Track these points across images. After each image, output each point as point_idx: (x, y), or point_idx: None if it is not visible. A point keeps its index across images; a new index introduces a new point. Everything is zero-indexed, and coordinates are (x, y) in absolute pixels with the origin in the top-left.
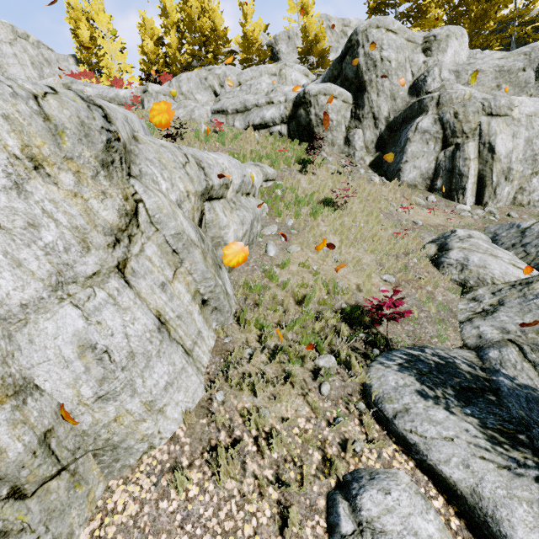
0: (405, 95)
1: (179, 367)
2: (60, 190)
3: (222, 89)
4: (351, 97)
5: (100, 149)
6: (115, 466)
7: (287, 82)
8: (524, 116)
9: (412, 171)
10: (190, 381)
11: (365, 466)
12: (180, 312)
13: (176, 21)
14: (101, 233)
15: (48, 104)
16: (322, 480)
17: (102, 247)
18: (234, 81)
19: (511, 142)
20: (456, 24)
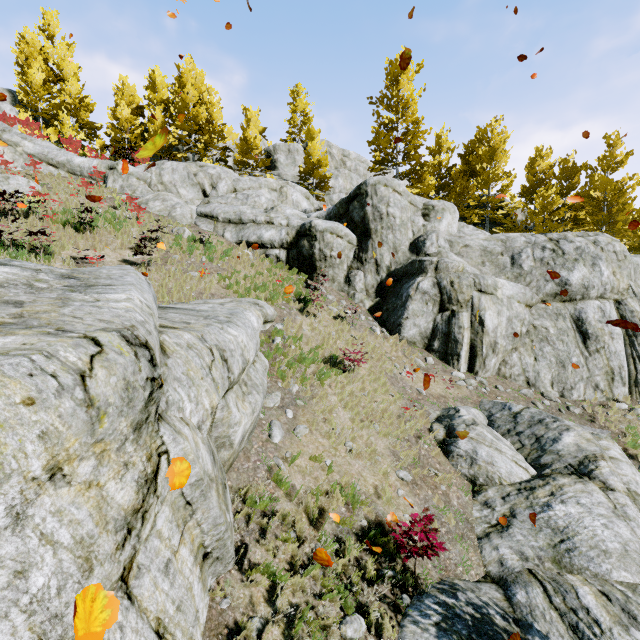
0: (406, 250)
1: None
2: (70, 488)
3: (214, 191)
4: (356, 239)
5: (139, 409)
6: None
7: (288, 201)
8: (505, 297)
9: (412, 328)
10: None
11: None
12: (180, 597)
13: (165, 98)
14: (111, 532)
15: (95, 381)
16: None
17: (109, 555)
18: (229, 186)
19: (497, 319)
20: (444, 191)
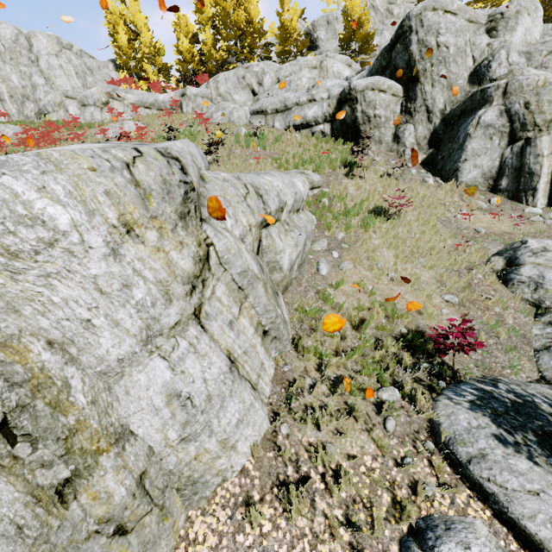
0: (464, 84)
1: (248, 404)
2: (146, 247)
3: (261, 88)
4: (402, 89)
5: (179, 202)
6: (194, 498)
7: (329, 74)
8: None
9: (472, 170)
10: (257, 416)
11: (438, 512)
12: (246, 348)
13: (210, 16)
14: (180, 283)
15: (137, 170)
16: (393, 524)
17: (181, 296)
18: (273, 78)
19: None
20: None
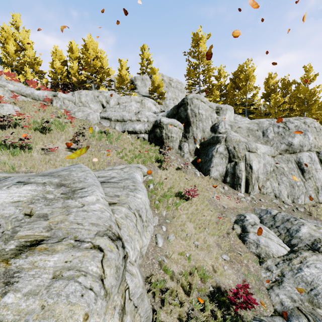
0: (209, 131)
1: None
2: None
3: (108, 104)
4: (183, 126)
5: (120, 277)
6: None
7: (145, 107)
8: (261, 153)
9: (215, 172)
10: None
11: None
12: None
13: (78, 56)
14: None
15: (106, 278)
16: None
17: None
18: (115, 101)
19: (258, 165)
20: (223, 97)
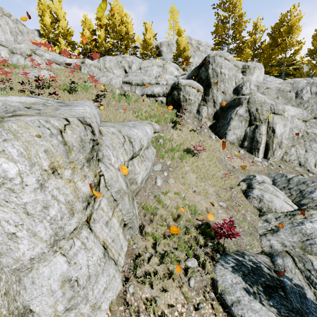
0: (231, 93)
1: (112, 276)
2: (62, 180)
3: (130, 69)
4: (203, 89)
5: (88, 152)
6: None
7: (167, 71)
8: (289, 116)
9: (232, 135)
10: (116, 282)
11: None
12: (113, 237)
13: (105, 23)
14: (81, 202)
15: (66, 134)
16: None
17: (80, 210)
18: (137, 66)
19: (283, 129)
20: (257, 58)
